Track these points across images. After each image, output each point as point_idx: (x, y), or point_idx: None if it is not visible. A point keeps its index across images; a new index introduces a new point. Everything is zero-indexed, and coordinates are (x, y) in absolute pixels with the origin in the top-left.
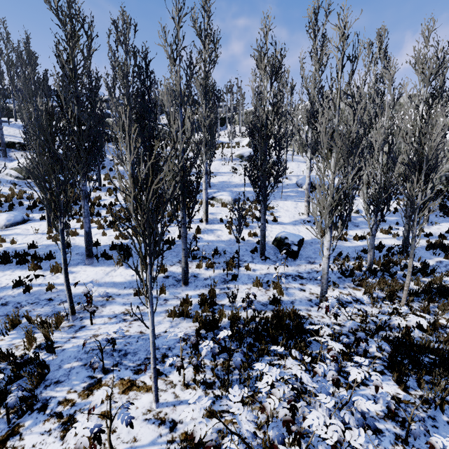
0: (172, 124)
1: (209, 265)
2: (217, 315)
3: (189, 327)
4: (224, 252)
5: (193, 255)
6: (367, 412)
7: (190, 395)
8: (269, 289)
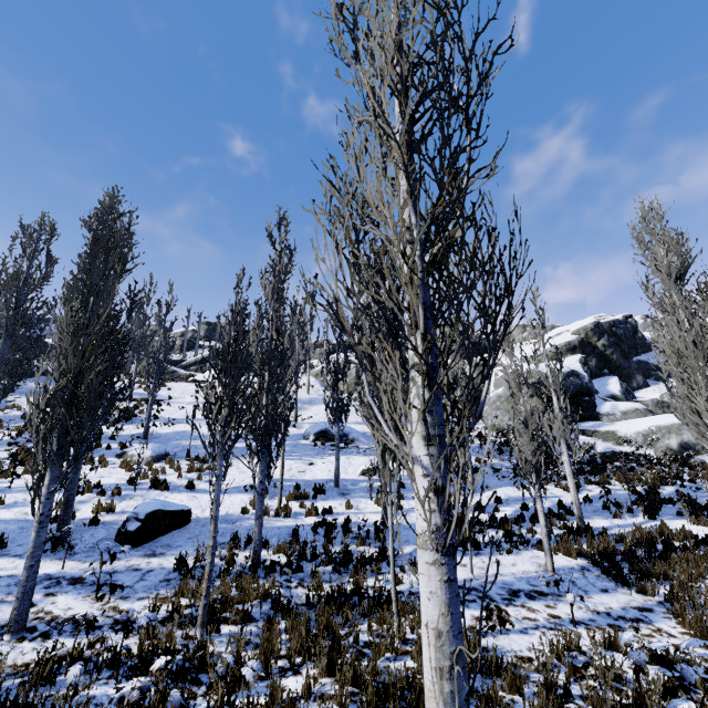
0: None
1: None
2: None
3: None
4: None
5: None
6: None
7: None
8: None
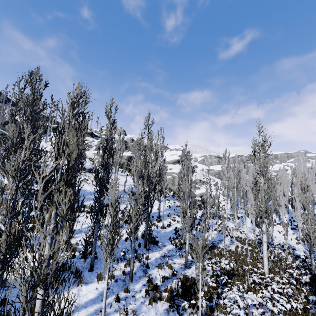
0: (137, 186)
1: (130, 263)
2: (163, 292)
3: (162, 305)
4: (127, 251)
5: (117, 259)
6: (248, 296)
7: (235, 310)
8: (165, 268)
